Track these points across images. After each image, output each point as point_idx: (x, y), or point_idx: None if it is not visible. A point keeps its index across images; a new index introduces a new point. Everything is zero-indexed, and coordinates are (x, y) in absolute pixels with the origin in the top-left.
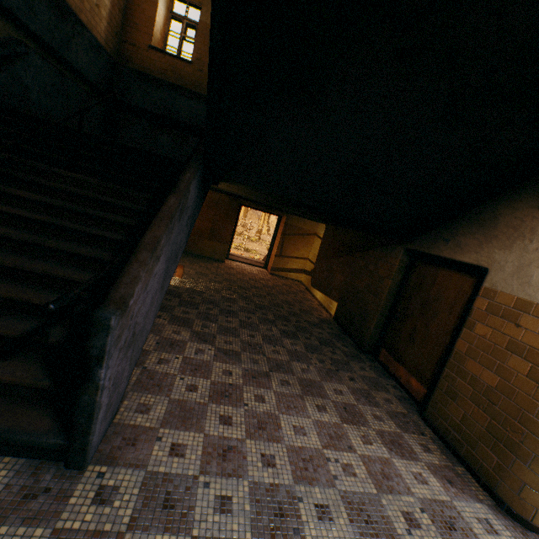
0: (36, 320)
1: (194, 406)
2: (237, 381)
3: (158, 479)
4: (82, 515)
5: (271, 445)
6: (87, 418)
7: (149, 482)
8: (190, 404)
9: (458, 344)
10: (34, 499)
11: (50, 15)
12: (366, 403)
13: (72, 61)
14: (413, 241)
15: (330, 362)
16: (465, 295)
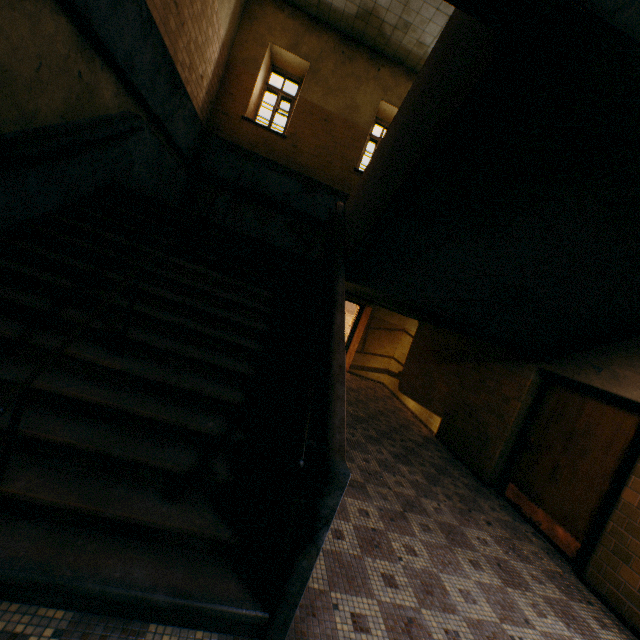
0: (192, 449)
1: (350, 560)
2: (377, 524)
3: None
4: None
5: (448, 617)
6: (298, 588)
7: None
8: (346, 557)
9: (626, 493)
10: None
11: (166, 89)
12: (517, 558)
13: (172, 132)
14: (550, 361)
15: (458, 499)
16: (626, 434)
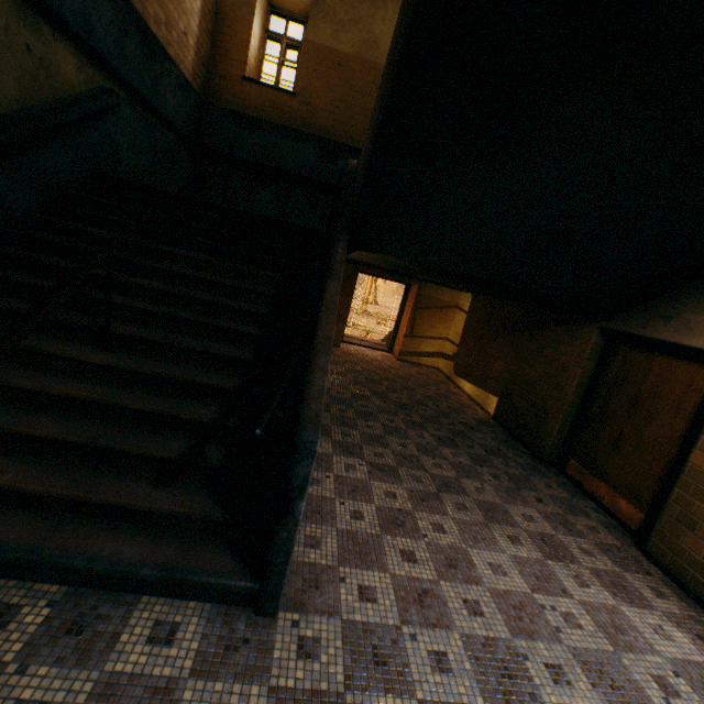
0: (186, 437)
1: (366, 538)
2: (404, 505)
3: (358, 629)
4: (293, 671)
5: (470, 588)
6: (283, 558)
7: (349, 632)
8: (362, 536)
9: (694, 456)
10: (236, 652)
11: (140, 54)
12: (567, 533)
13: (160, 106)
14: (613, 318)
15: (506, 478)
16: (698, 391)
